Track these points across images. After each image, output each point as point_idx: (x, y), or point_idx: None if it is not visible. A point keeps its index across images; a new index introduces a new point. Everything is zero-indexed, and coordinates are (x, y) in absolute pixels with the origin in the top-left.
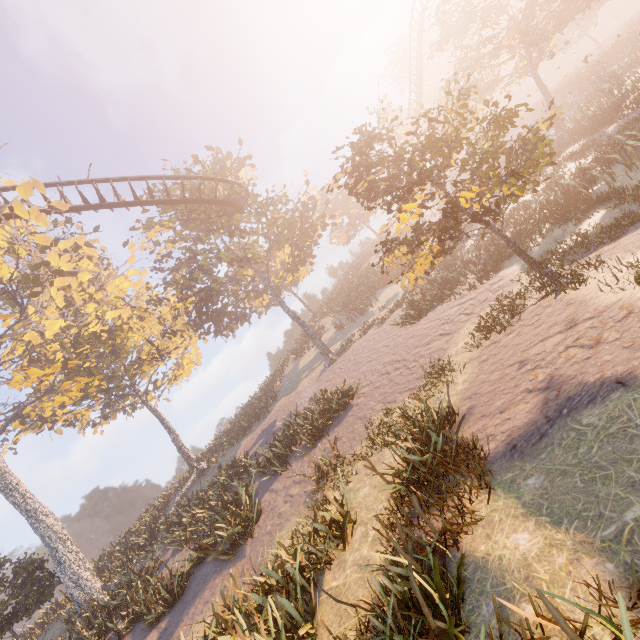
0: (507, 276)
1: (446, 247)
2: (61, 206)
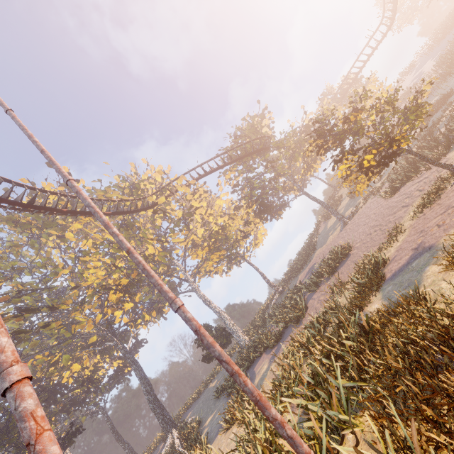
0: (450, 159)
1: (377, 171)
2: (192, 182)
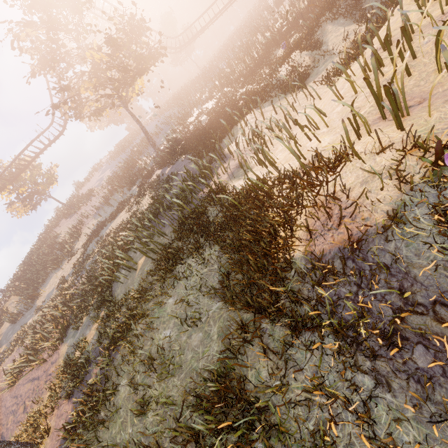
0: (58, 359)
1: None
2: None
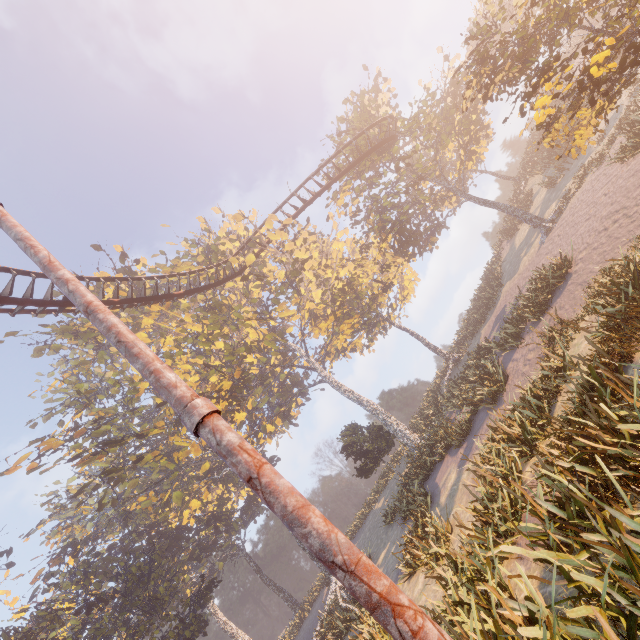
0: None
1: (613, 92)
2: (288, 222)
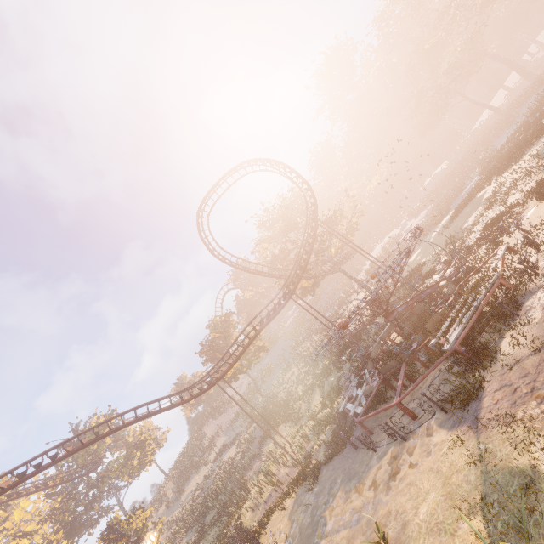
0: None
1: None
2: None
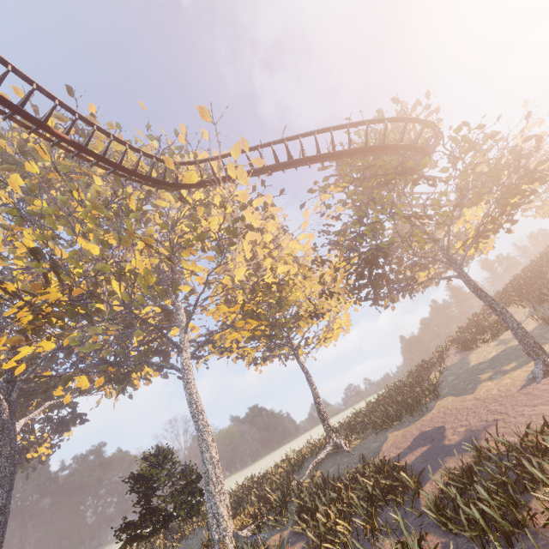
0: None
1: None
2: (258, 163)
